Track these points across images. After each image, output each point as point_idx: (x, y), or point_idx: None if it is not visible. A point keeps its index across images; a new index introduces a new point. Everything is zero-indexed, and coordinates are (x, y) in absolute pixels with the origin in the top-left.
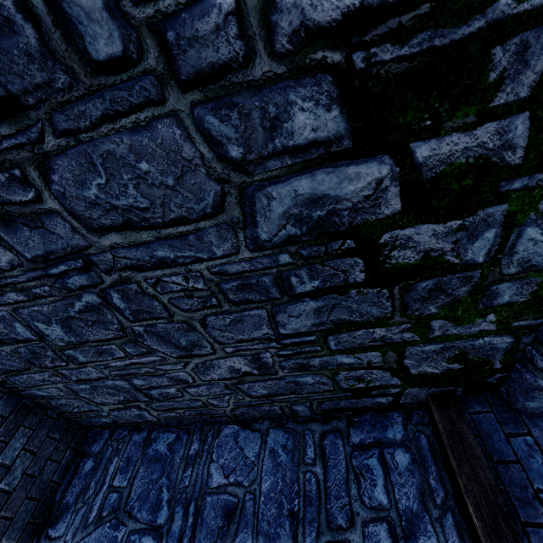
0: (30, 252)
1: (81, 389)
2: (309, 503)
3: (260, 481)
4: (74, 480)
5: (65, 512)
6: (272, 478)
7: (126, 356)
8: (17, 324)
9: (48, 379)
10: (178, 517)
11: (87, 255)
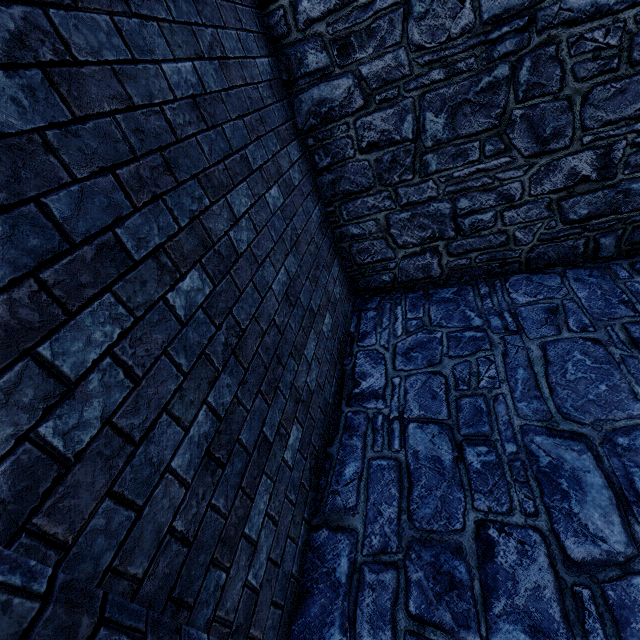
0: (490, 12)
1: (398, 221)
2: (639, 295)
3: (575, 293)
4: (362, 322)
5: (367, 335)
6: (587, 290)
7: (478, 160)
8: (409, 117)
9: (377, 205)
10: (495, 320)
11: (536, 11)
